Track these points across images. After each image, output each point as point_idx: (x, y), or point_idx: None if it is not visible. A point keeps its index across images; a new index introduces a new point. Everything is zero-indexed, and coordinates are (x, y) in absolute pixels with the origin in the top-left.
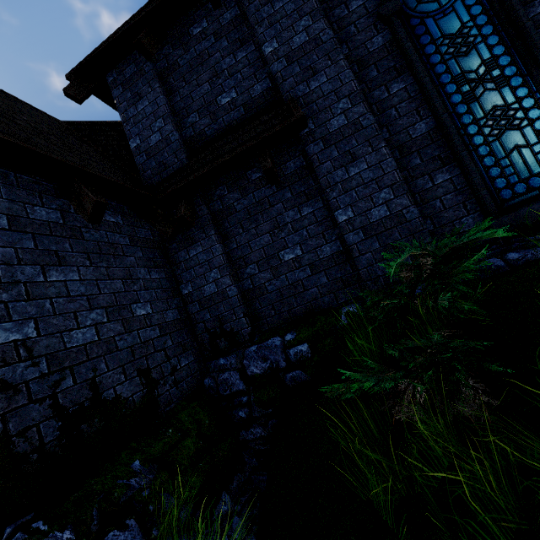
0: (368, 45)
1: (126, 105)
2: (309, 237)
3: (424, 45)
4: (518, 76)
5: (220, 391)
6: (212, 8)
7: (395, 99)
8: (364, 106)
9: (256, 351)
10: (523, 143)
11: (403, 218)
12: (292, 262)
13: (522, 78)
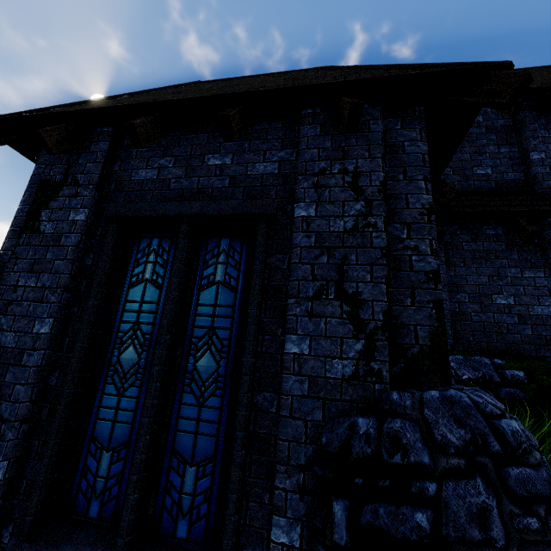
0: None
1: None
2: (524, 294)
3: None
4: None
5: None
6: (490, 112)
7: None
8: None
9: (463, 360)
10: None
11: None
12: (502, 307)
13: None
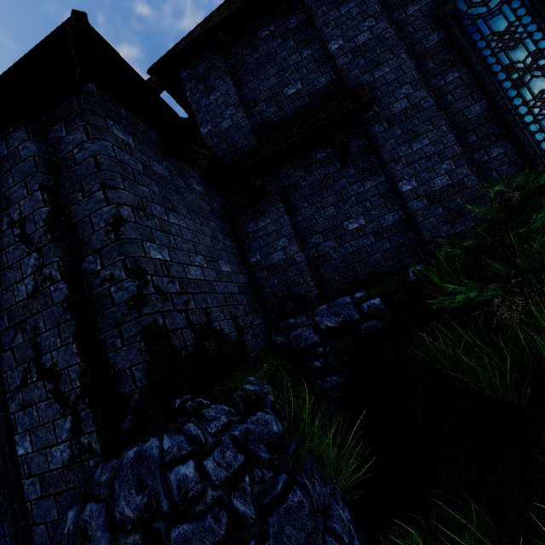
0: (424, 42)
1: (199, 96)
2: (372, 208)
3: (476, 42)
4: None
5: (294, 345)
6: (279, 15)
7: (450, 87)
8: (424, 91)
9: (326, 309)
10: None
11: (464, 186)
12: (356, 231)
13: None
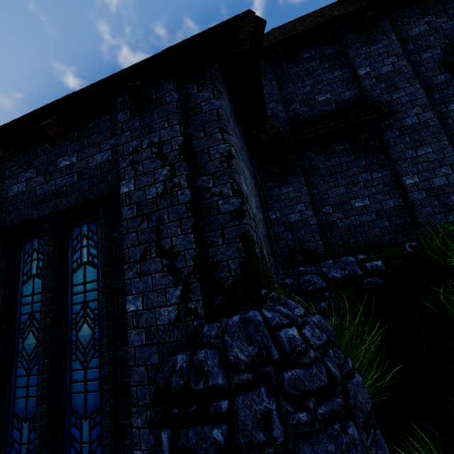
0: (433, 79)
1: None
2: (376, 193)
3: None
4: None
5: (303, 287)
6: (320, 44)
7: (451, 114)
8: (432, 113)
9: (333, 263)
10: None
11: None
12: (361, 209)
13: None
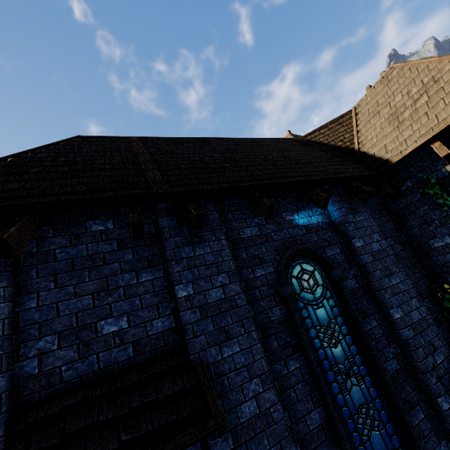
0: (269, 313)
1: None
2: None
3: (309, 328)
4: (368, 377)
5: None
6: (124, 213)
7: (293, 378)
8: (274, 393)
9: None
10: (384, 447)
11: None
12: None
13: (371, 380)
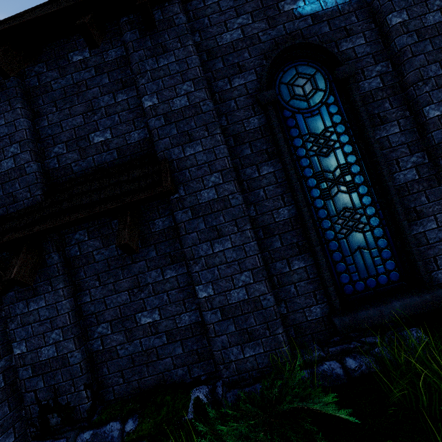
0: (245, 123)
1: None
2: (169, 302)
3: (293, 137)
4: (365, 185)
5: None
6: None
7: (264, 181)
8: (234, 185)
9: (89, 441)
10: (365, 245)
11: (260, 305)
12: (148, 327)
13: (368, 188)
